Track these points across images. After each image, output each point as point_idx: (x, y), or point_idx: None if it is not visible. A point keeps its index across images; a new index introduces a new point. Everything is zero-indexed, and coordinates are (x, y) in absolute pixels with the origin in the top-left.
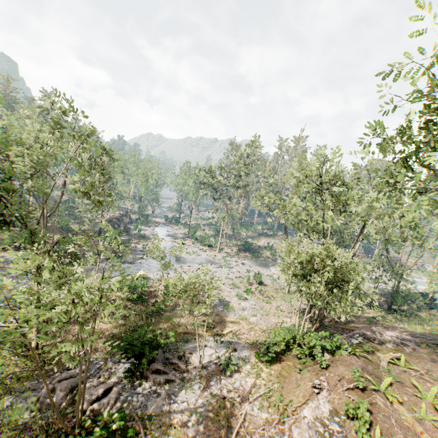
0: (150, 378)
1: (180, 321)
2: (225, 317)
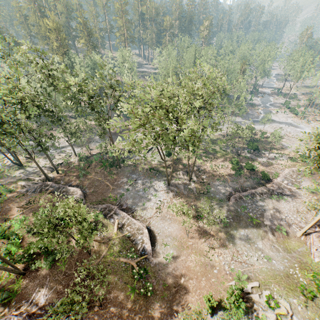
0: (253, 154)
1: (264, 146)
2: (285, 149)
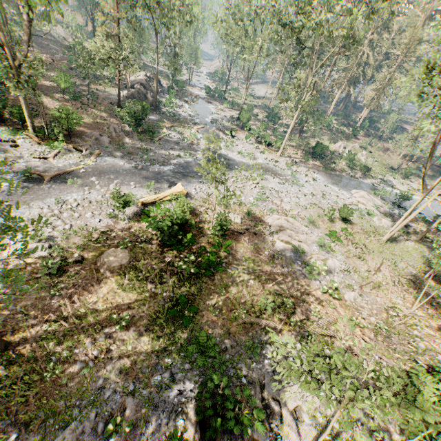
0: None
1: (242, 292)
2: (307, 286)
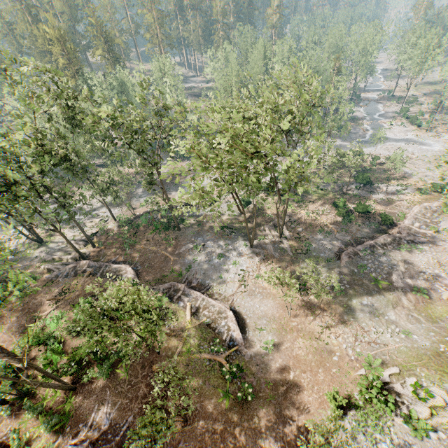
0: (364, 189)
1: (379, 176)
2: (408, 178)
